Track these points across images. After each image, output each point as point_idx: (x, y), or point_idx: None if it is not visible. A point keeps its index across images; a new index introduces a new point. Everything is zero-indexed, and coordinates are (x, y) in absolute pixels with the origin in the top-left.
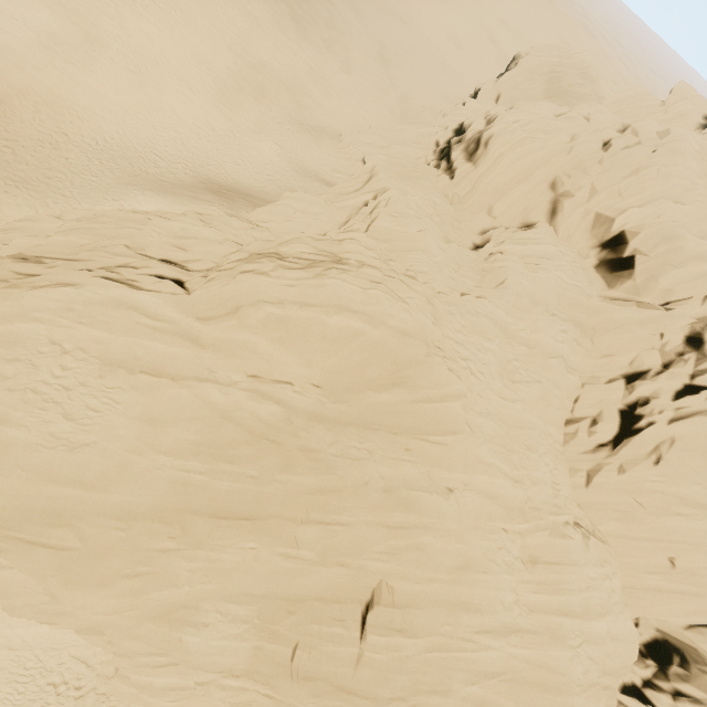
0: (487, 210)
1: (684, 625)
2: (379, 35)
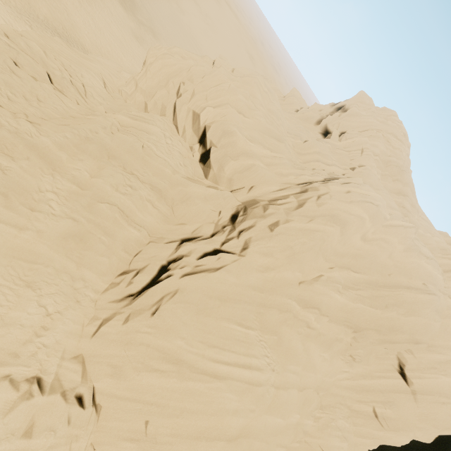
0: (144, 108)
1: None
2: (163, 33)
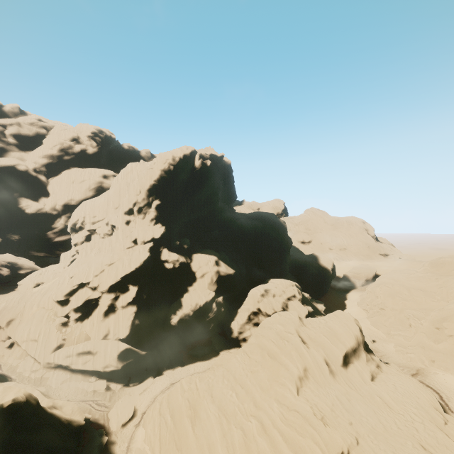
0: None
1: None
2: None
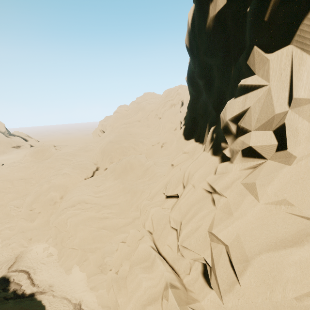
0: None
1: None
2: None
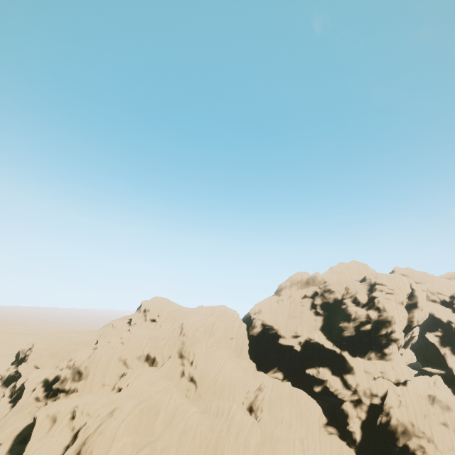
0: (103, 386)
1: (247, 402)
2: None
